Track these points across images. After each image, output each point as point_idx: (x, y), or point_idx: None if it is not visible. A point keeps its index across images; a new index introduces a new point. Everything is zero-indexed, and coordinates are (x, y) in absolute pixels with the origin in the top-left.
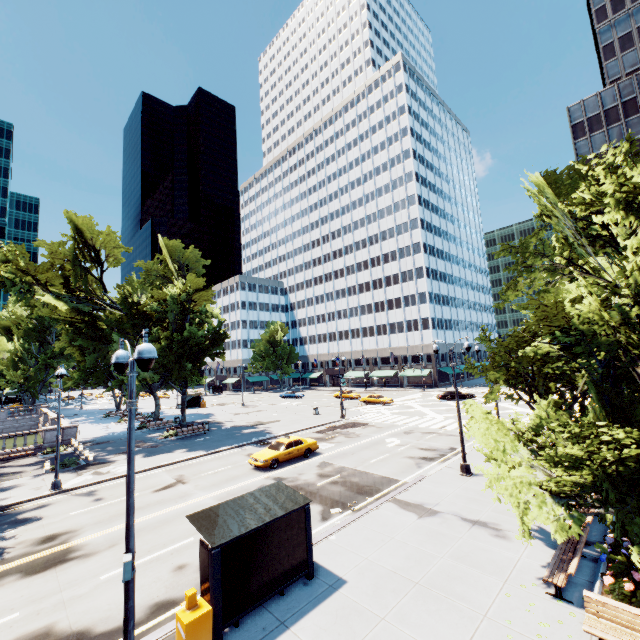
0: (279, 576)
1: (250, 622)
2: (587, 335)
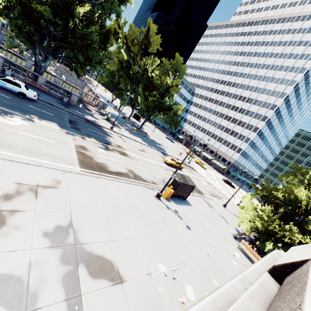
0: (182, 195)
1: (173, 198)
2: (293, 203)
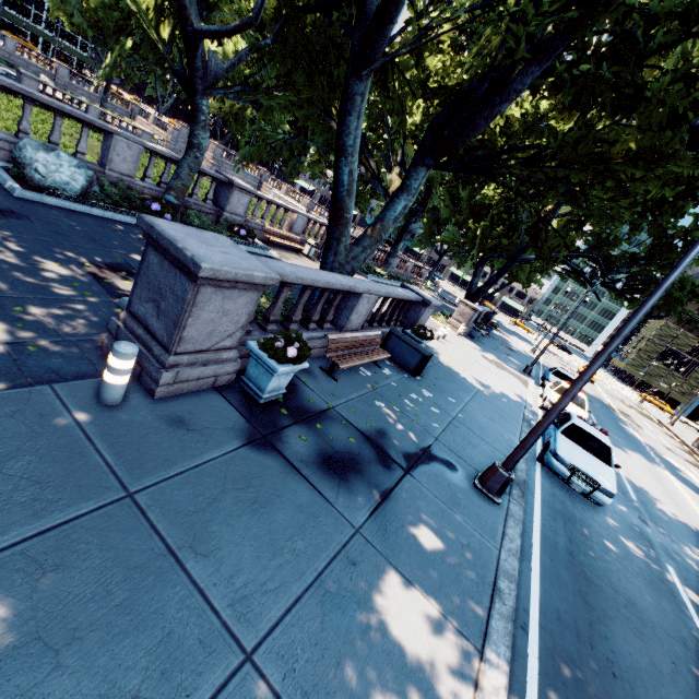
0: None
1: None
2: None
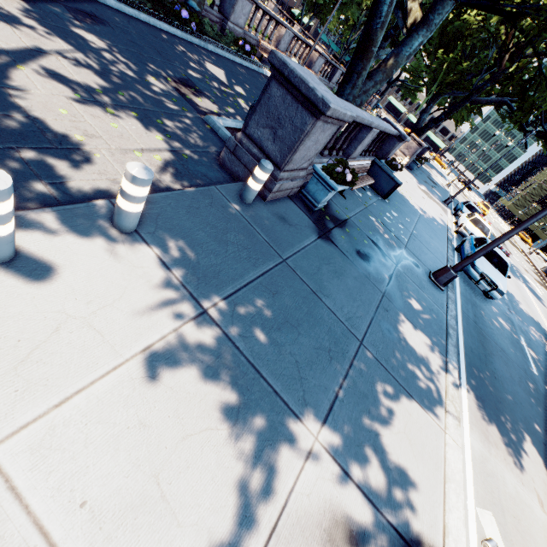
0: None
1: None
2: None
